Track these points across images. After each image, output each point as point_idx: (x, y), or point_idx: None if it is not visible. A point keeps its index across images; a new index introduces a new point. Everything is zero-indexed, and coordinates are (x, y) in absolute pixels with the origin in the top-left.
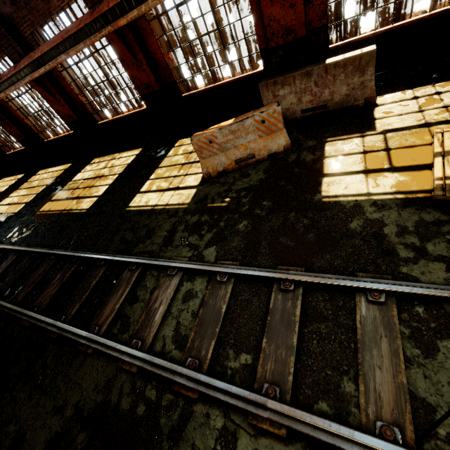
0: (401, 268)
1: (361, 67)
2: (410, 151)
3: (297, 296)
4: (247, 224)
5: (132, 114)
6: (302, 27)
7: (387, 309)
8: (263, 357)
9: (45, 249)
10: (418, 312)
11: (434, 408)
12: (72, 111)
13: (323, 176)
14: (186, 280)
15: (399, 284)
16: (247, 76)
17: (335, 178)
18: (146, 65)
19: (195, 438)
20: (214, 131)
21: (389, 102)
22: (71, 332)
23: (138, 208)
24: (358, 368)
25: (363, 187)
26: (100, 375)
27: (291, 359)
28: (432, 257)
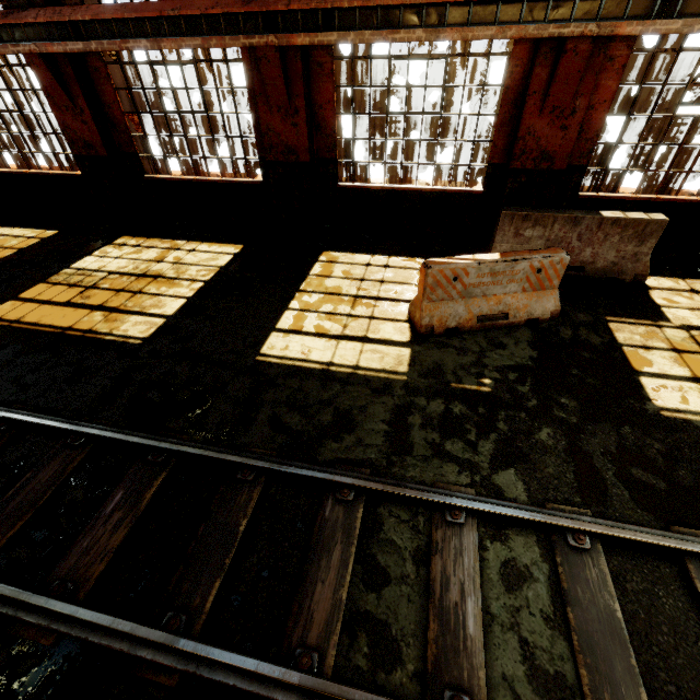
0: None
1: (643, 236)
2: None
3: None
4: (555, 435)
5: (228, 182)
6: (565, 158)
7: None
8: None
9: (46, 417)
10: None
11: None
12: (100, 138)
13: (637, 373)
14: (488, 536)
15: None
16: (457, 191)
17: (658, 380)
18: (303, 119)
19: None
20: (469, 265)
21: (664, 287)
22: (232, 668)
23: (288, 361)
24: None
25: None
26: None
27: None
28: None
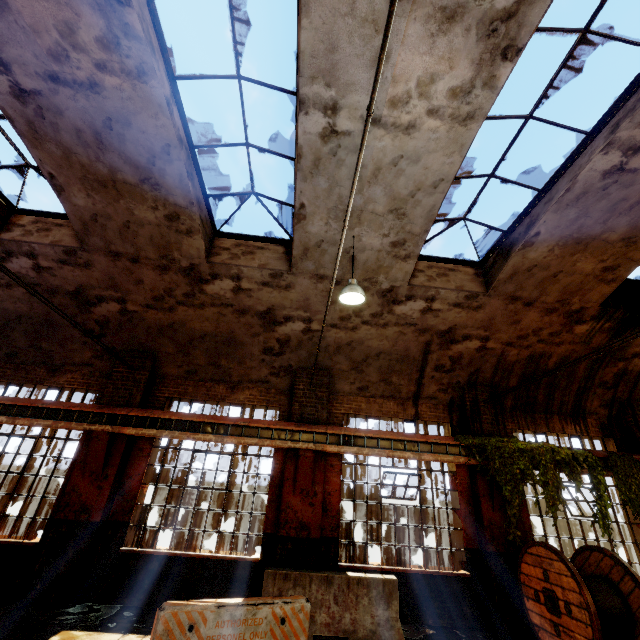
0: None
1: (385, 596)
2: None
3: None
4: None
5: None
6: (318, 528)
7: None
8: None
9: None
10: None
11: None
12: None
13: None
14: None
15: None
16: (237, 559)
17: None
18: (110, 483)
19: None
20: (208, 606)
21: None
22: None
23: None
24: None
25: None
26: None
27: None
28: None
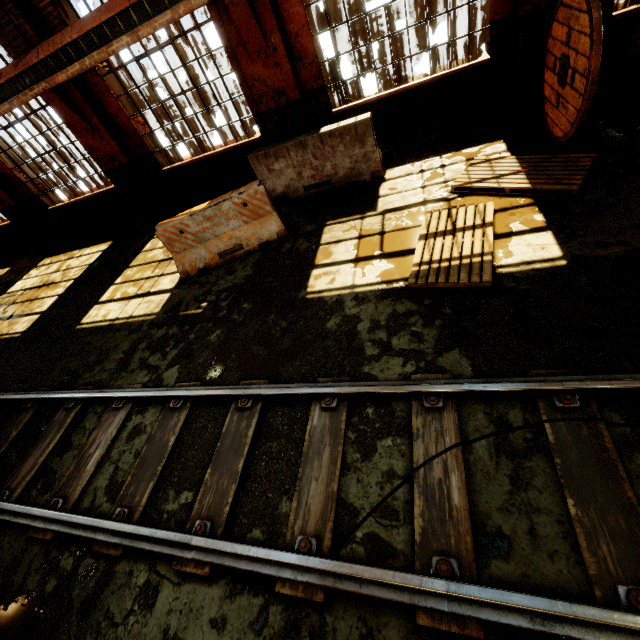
0: (364, 367)
1: (360, 138)
2: (402, 234)
3: (254, 413)
4: (221, 334)
5: (97, 194)
6: (294, 88)
7: (338, 415)
8: (203, 491)
9: None
10: (368, 414)
11: (358, 511)
12: (4, 193)
13: (313, 267)
14: (136, 412)
15: (353, 385)
16: (243, 144)
17: (324, 269)
18: (105, 132)
19: (111, 603)
20: (183, 219)
21: (397, 176)
22: None
23: (92, 325)
24: (297, 483)
25: (350, 278)
26: (5, 554)
27: (232, 487)
28: (394, 352)
